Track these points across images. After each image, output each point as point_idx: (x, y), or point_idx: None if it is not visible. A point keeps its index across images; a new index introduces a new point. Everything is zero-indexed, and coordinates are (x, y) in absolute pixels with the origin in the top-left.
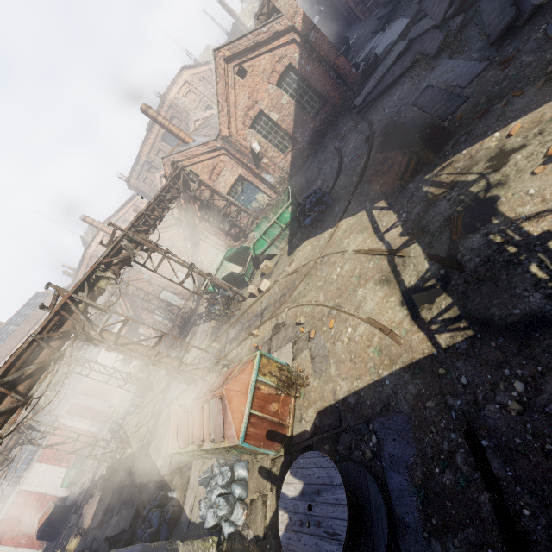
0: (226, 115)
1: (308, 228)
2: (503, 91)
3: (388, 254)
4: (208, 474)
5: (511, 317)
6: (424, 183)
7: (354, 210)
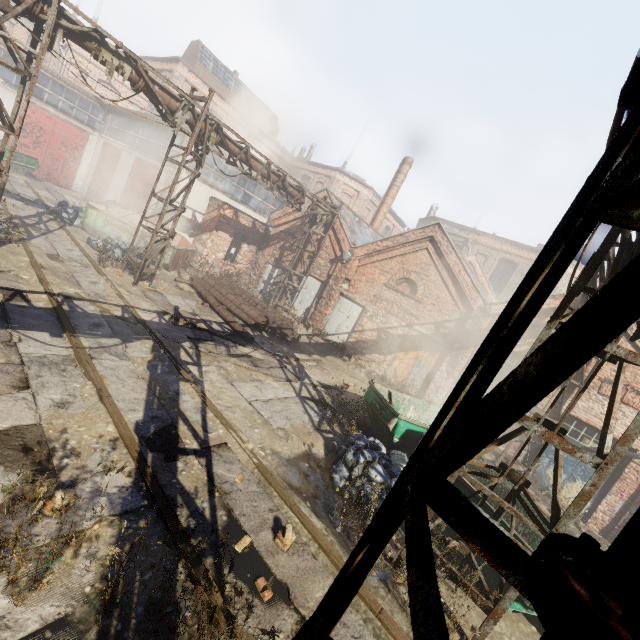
0: None
1: None
2: None
3: None
4: None
5: None
6: None
7: None
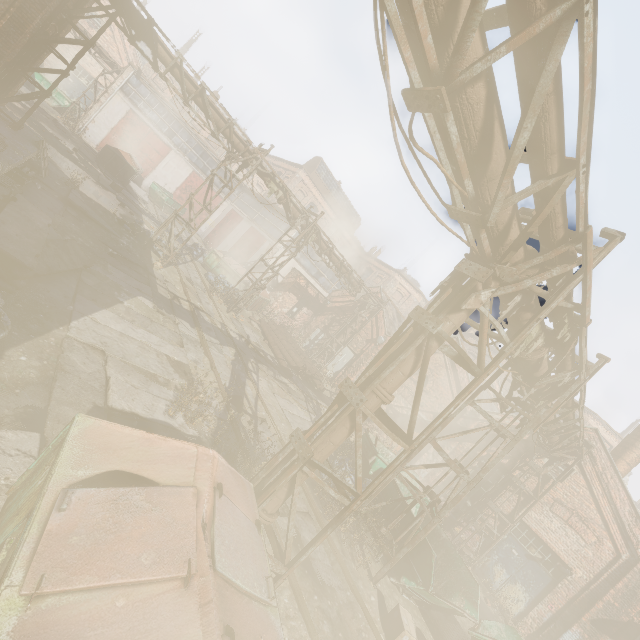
0: None
1: None
2: None
3: None
4: None
5: None
6: None
7: None
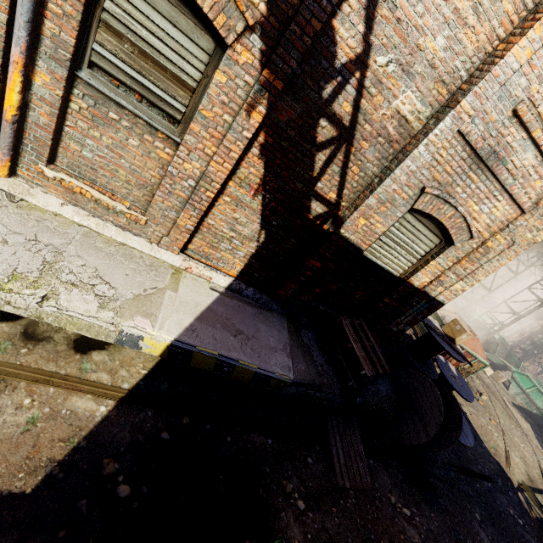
0: None
1: (540, 433)
2: None
3: None
4: None
5: None
6: None
7: None
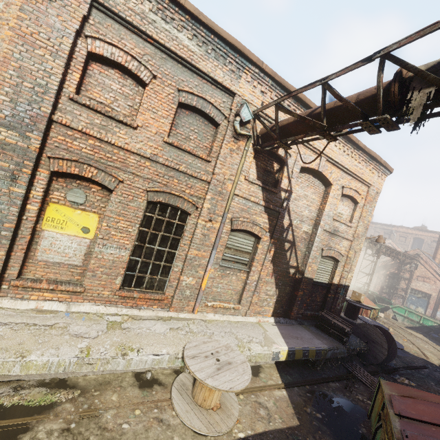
0: None
1: (429, 336)
2: None
3: None
4: None
5: None
6: None
7: None
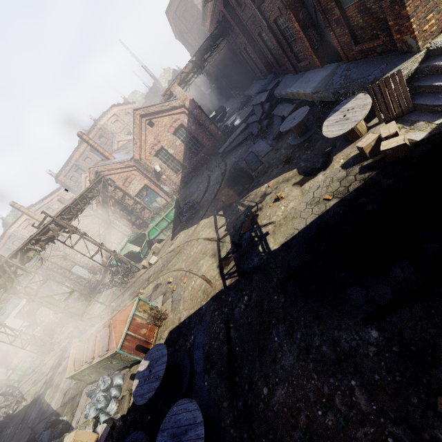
0: (138, 146)
1: (184, 223)
2: (273, 164)
3: (217, 240)
4: (94, 387)
5: (249, 269)
6: (239, 204)
7: (208, 214)
